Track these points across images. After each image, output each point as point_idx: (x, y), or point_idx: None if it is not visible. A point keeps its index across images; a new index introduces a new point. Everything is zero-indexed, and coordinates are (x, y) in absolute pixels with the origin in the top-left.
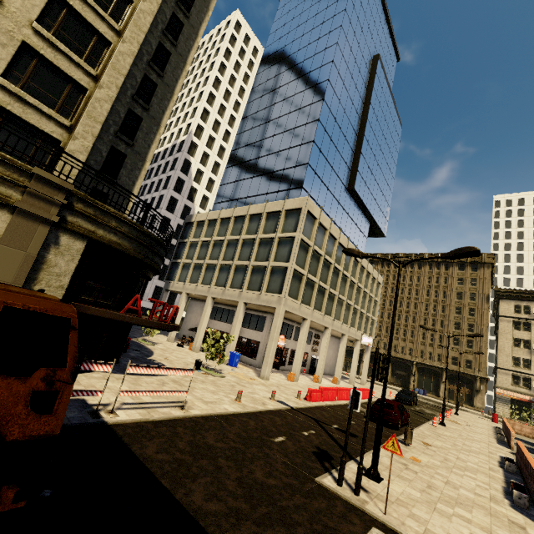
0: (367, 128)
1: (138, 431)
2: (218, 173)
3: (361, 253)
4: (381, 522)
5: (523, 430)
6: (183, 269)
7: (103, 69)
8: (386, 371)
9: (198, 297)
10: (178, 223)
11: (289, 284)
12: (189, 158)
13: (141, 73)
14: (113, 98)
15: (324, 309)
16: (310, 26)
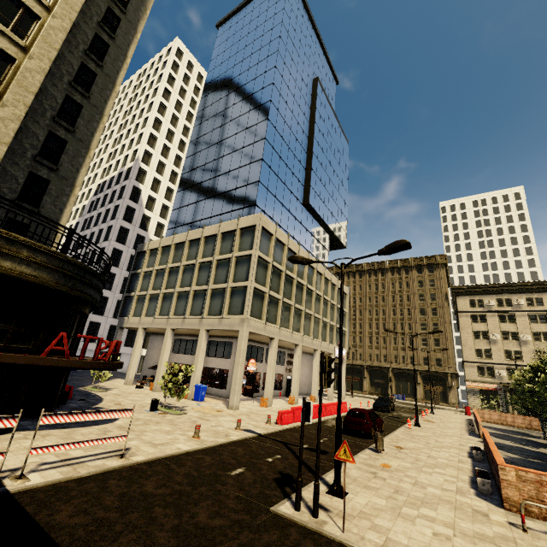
0: (315, 146)
1: (53, 494)
2: (172, 198)
3: (305, 259)
4: (339, 542)
5: (492, 417)
6: (137, 302)
7: (7, 87)
8: (339, 376)
9: (158, 331)
10: (131, 254)
11: (250, 304)
12: (138, 185)
13: (62, 94)
14: (21, 117)
15: (291, 325)
16: (249, 51)
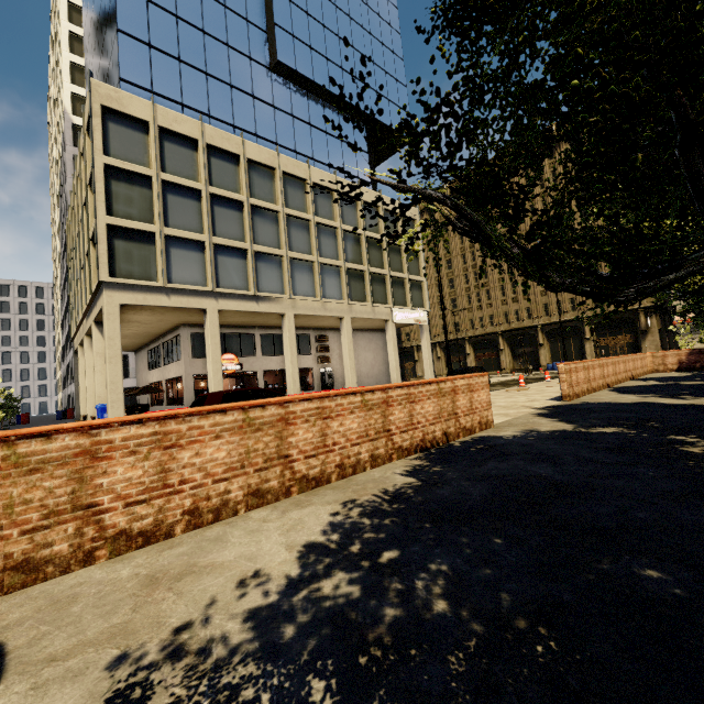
0: None
1: None
2: None
3: None
4: None
5: (683, 360)
6: None
7: None
8: None
9: None
10: None
11: (103, 256)
12: None
13: None
14: None
15: (250, 284)
16: None
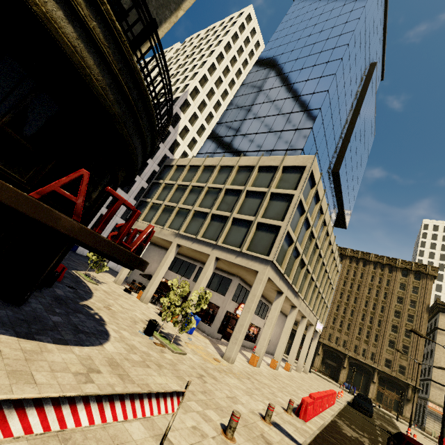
0: (357, 121)
1: None
2: (202, 135)
3: None
4: None
5: None
6: (151, 209)
7: None
8: None
9: (160, 242)
10: (154, 169)
11: (279, 247)
12: (180, 113)
13: None
14: None
15: (299, 285)
16: (325, 17)
